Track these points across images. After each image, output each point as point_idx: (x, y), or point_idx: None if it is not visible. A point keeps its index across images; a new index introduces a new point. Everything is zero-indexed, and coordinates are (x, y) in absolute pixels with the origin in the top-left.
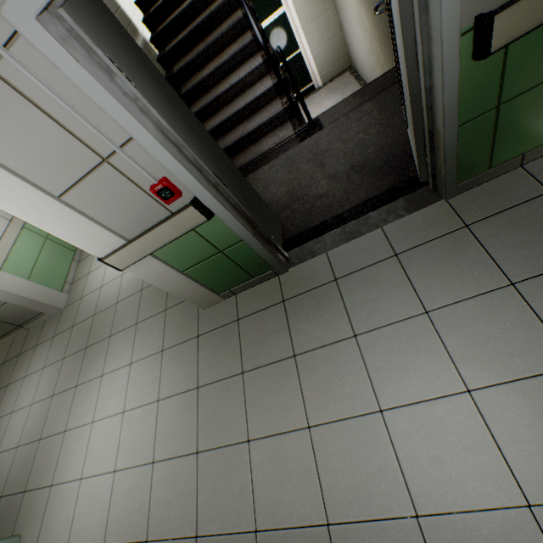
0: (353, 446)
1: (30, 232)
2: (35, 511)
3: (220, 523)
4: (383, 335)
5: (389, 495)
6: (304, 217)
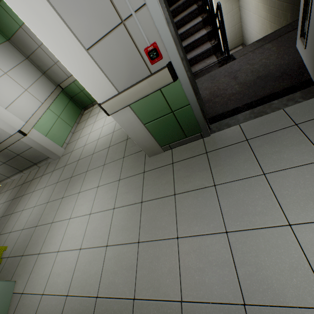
0: (265, 248)
1: (51, 112)
2: (26, 268)
3: (152, 292)
4: (289, 174)
5: (302, 288)
6: (222, 106)
